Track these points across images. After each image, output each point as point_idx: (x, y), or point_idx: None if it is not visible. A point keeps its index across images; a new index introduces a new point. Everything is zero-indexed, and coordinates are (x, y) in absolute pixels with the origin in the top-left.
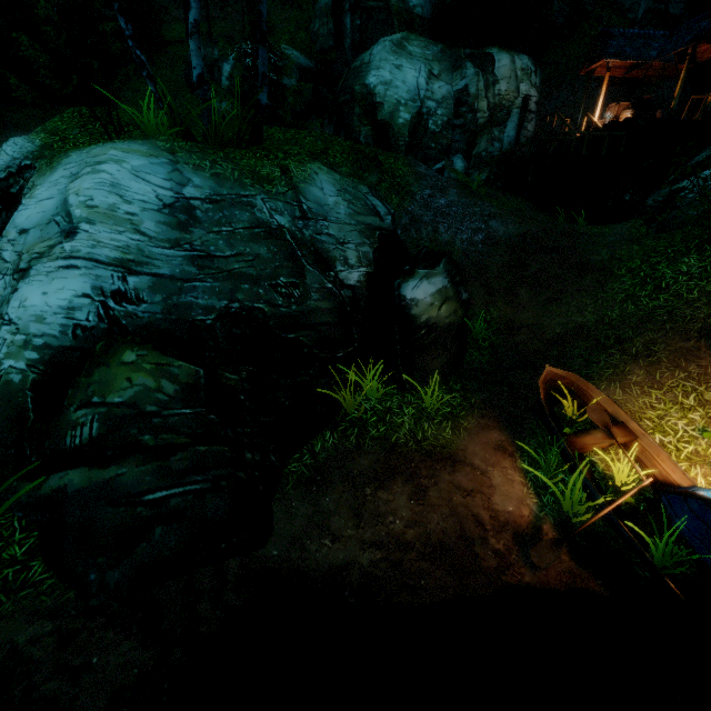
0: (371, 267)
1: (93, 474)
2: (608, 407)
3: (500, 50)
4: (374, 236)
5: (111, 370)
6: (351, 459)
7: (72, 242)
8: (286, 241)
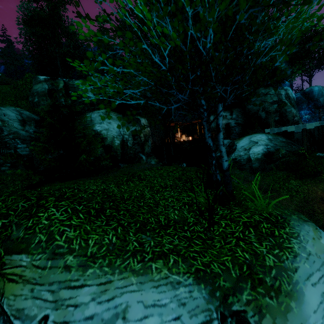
0: None
1: None
2: None
3: (140, 117)
4: None
5: None
6: None
7: None
8: None
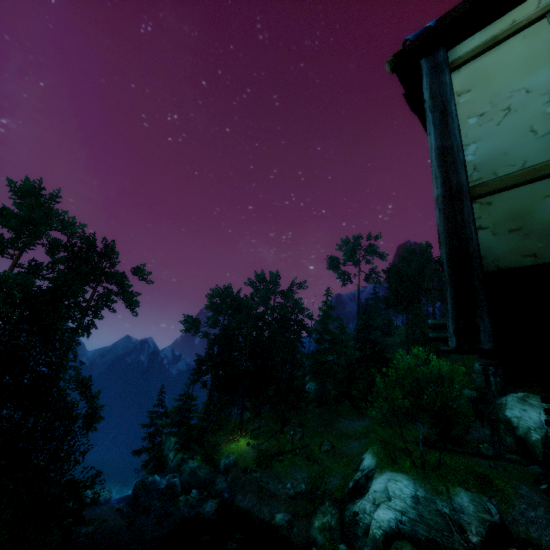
0: (483, 538)
1: None
2: None
3: None
4: (486, 524)
5: (402, 543)
6: None
7: (390, 502)
8: (447, 517)
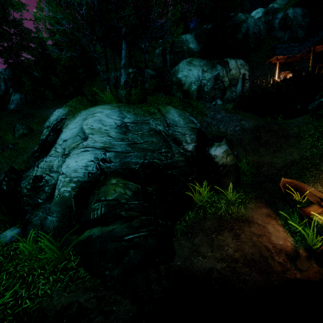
0: (196, 143)
1: (103, 229)
2: (316, 194)
3: (230, 59)
4: (195, 131)
5: (107, 187)
6: (202, 222)
7: (86, 142)
8: (162, 135)
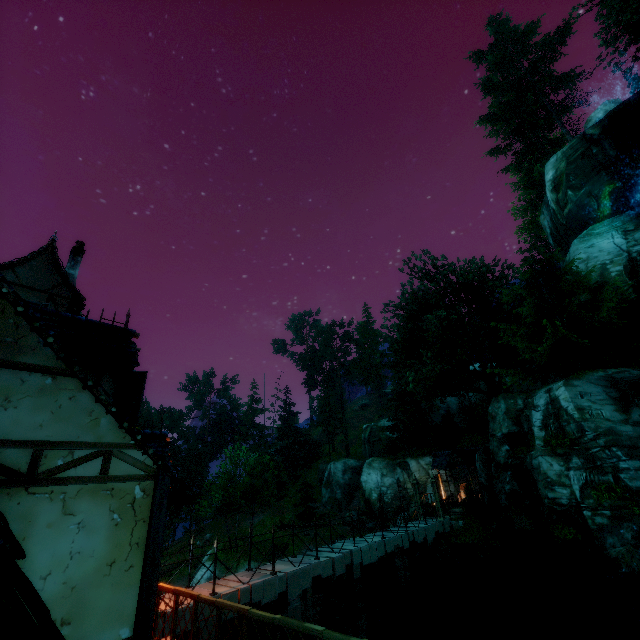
0: None
1: None
2: None
3: (411, 459)
4: None
5: None
6: None
7: None
8: None
